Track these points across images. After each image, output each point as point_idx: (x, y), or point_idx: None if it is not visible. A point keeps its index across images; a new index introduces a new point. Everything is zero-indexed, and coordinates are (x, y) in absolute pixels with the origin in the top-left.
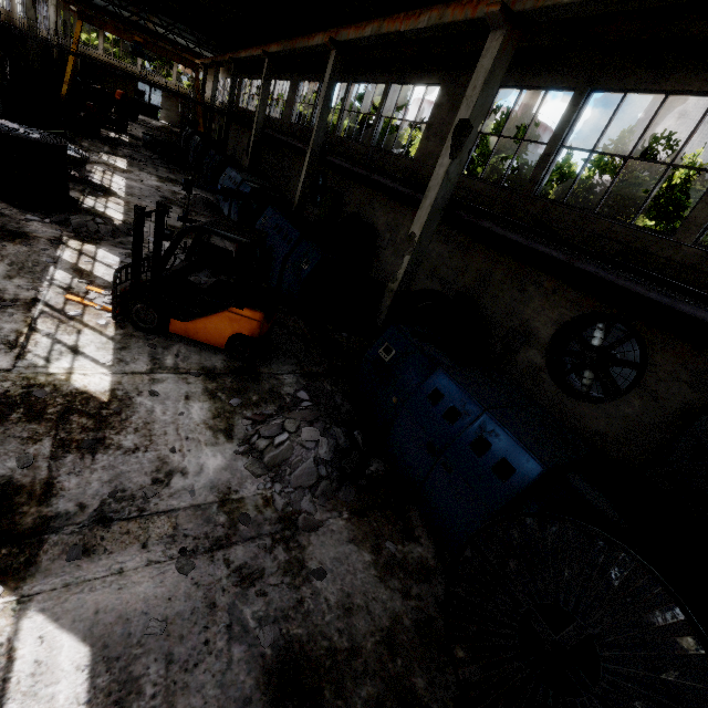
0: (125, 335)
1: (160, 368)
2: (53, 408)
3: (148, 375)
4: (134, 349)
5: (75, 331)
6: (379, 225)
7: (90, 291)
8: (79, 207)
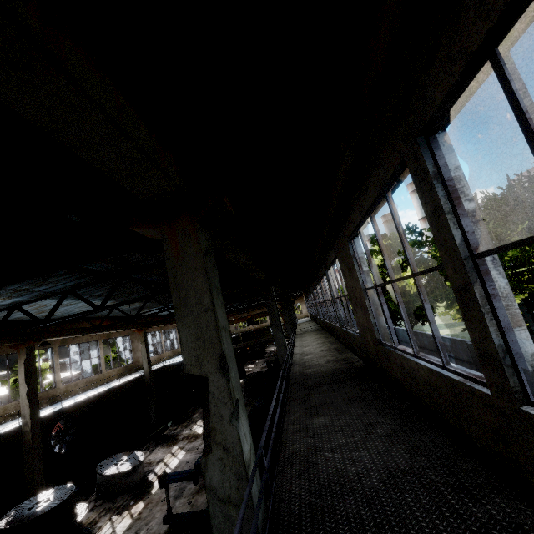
0: None
1: None
2: None
3: None
4: None
5: None
6: None
7: None
8: None
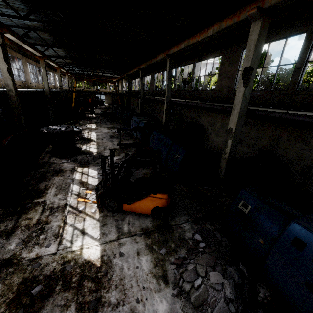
0: (104, 216)
1: (122, 235)
2: (75, 277)
3: (117, 241)
4: (108, 224)
5: (82, 219)
6: (204, 123)
7: (87, 193)
8: (80, 151)
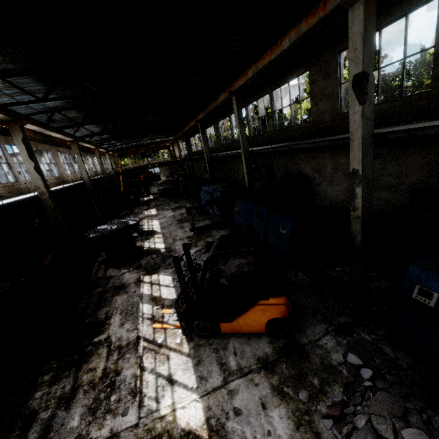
0: (195, 347)
1: (230, 375)
2: None
3: (225, 388)
4: (205, 359)
5: (165, 358)
6: (307, 171)
7: (164, 314)
8: (143, 251)
